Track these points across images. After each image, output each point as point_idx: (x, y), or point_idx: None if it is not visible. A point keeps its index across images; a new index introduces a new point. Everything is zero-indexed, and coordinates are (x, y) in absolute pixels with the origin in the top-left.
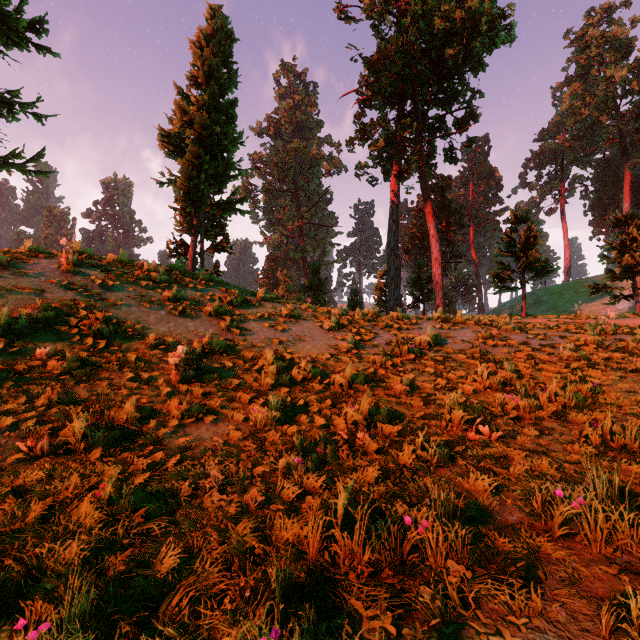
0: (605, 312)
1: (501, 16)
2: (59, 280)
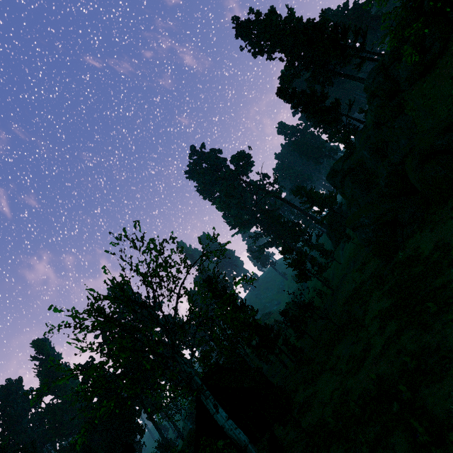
0: None
1: None
2: None
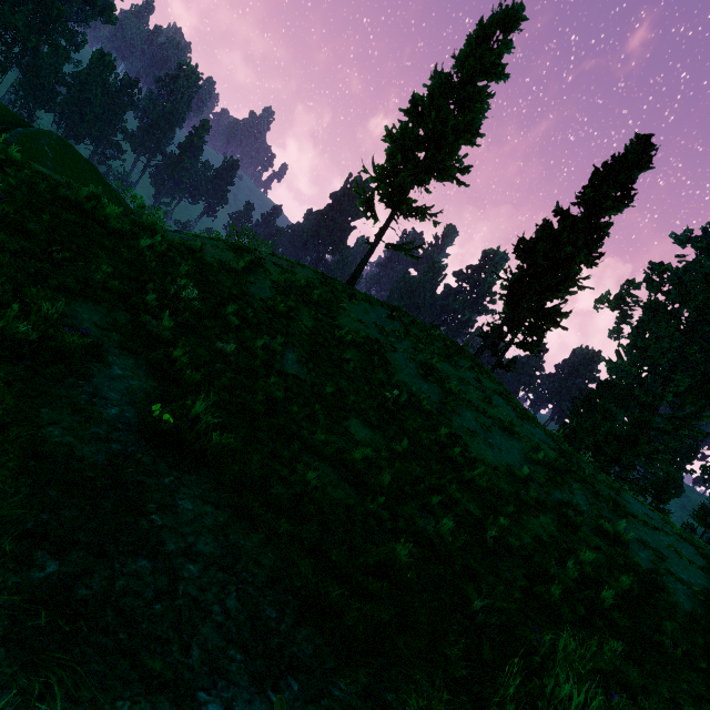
0: None
1: None
2: (379, 324)
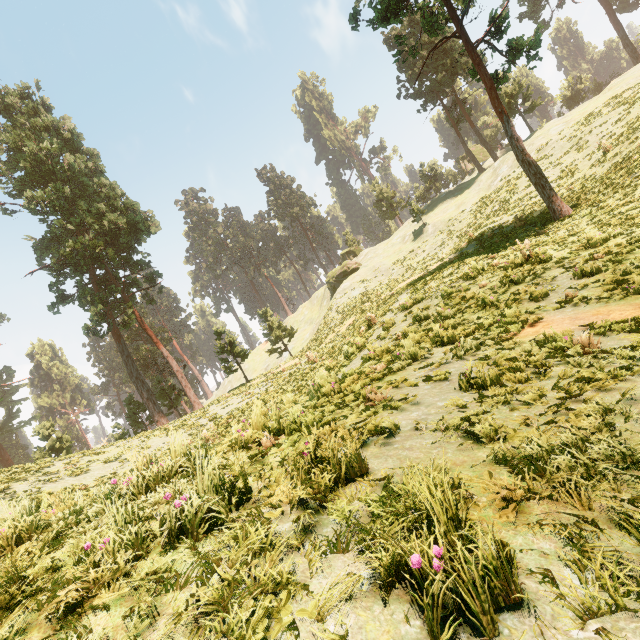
0: (280, 361)
1: (147, 216)
2: None
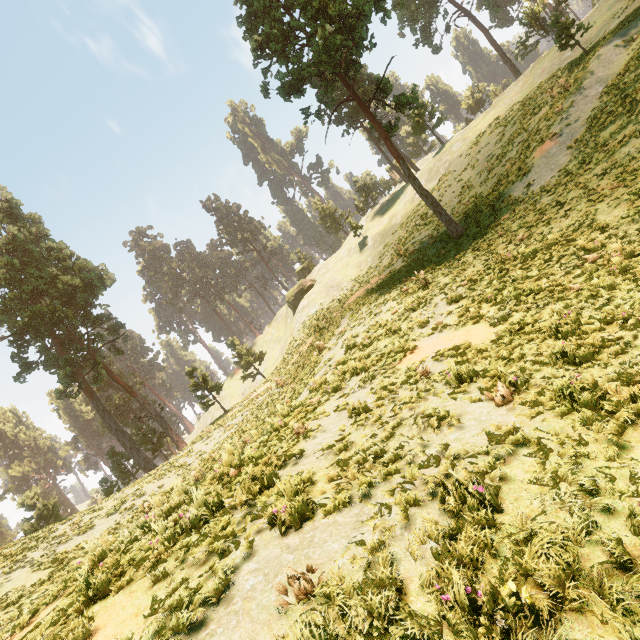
0: (255, 384)
1: (100, 270)
2: None
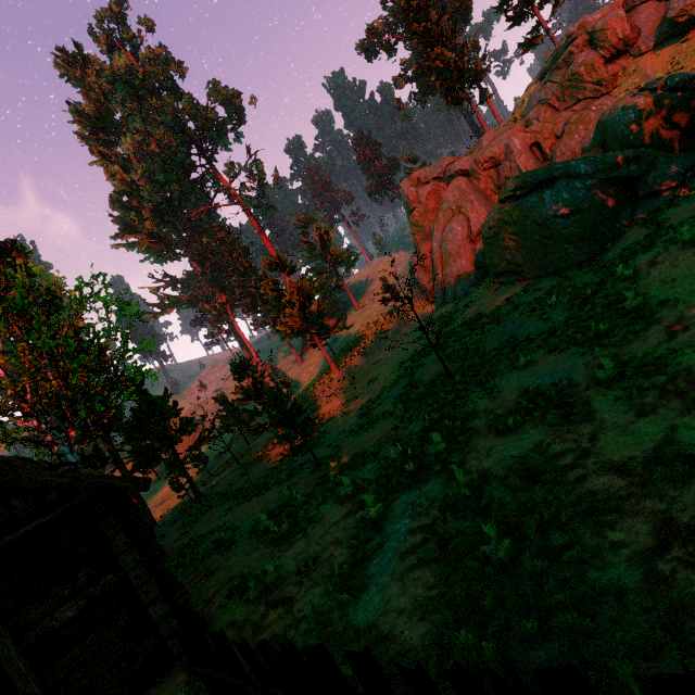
0: None
1: None
2: None
